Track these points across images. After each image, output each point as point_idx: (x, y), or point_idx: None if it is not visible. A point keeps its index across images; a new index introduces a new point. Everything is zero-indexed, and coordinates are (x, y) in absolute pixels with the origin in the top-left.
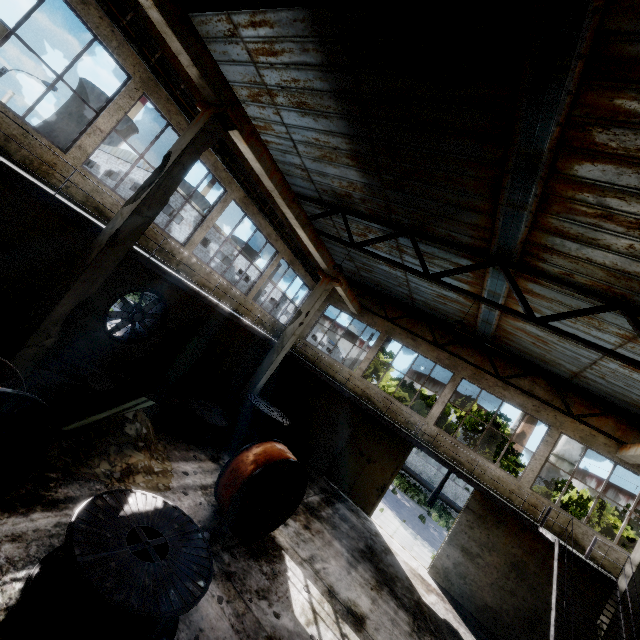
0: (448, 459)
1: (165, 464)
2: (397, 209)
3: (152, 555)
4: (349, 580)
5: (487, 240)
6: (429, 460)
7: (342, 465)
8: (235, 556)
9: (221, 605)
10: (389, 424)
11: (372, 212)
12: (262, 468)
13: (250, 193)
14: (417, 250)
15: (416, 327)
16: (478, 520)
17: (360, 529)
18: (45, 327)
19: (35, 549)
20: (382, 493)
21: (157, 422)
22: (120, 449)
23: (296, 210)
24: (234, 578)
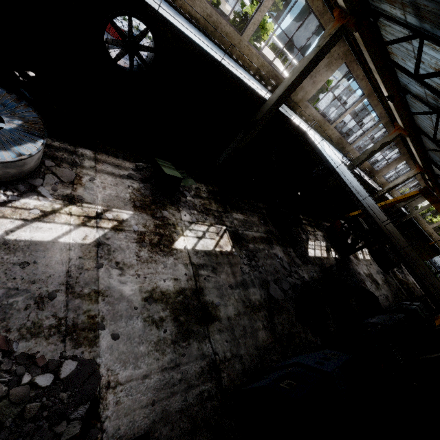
0: None
1: None
2: None
3: None
4: None
5: None
6: None
7: None
8: None
9: None
10: (436, 247)
11: None
12: None
13: (423, 177)
14: None
15: None
16: None
17: None
18: None
19: None
20: None
21: None
22: None
23: (438, 194)
24: None
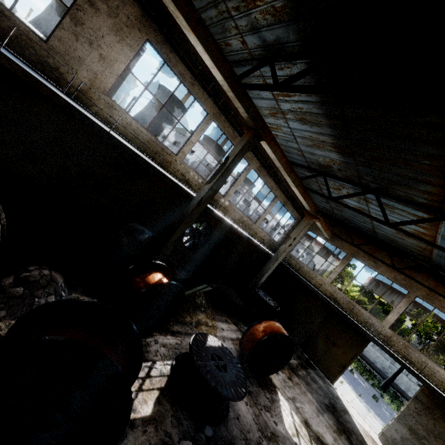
0: (400, 357)
1: (213, 322)
2: (365, 177)
3: (221, 369)
4: (318, 420)
5: (440, 202)
6: (384, 354)
7: (313, 343)
8: (251, 383)
9: (247, 406)
10: (351, 322)
11: (346, 177)
12: (268, 336)
13: (263, 164)
14: (380, 205)
15: (377, 252)
16: (425, 410)
17: (325, 390)
18: (167, 245)
19: (171, 352)
20: (343, 370)
21: (206, 297)
22: (194, 310)
23: (293, 177)
24: (252, 395)
